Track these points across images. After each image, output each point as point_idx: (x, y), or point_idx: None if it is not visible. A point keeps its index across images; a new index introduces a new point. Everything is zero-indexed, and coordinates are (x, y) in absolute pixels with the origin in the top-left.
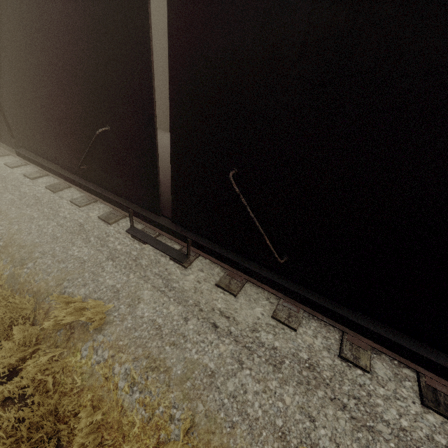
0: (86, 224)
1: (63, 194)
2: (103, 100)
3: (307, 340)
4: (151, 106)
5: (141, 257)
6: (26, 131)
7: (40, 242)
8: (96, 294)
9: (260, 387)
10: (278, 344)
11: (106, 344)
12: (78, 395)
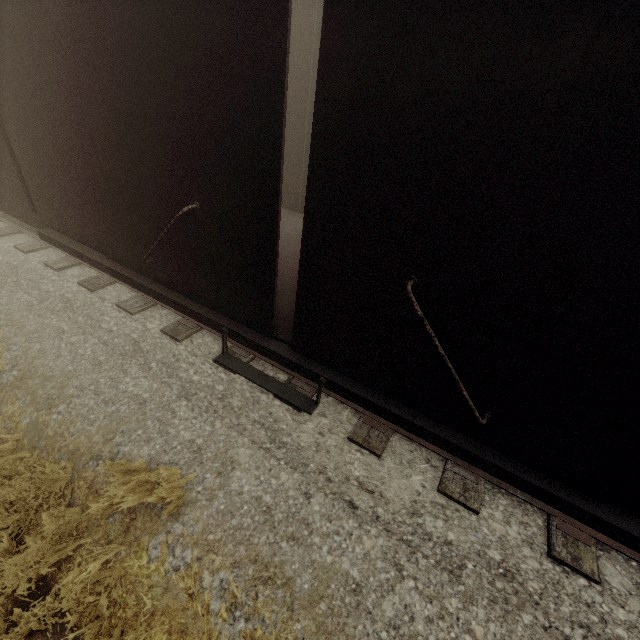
0: (143, 341)
1: (105, 294)
2: (192, 163)
3: (497, 529)
4: (275, 176)
5: (230, 395)
6: (56, 204)
7: (76, 371)
8: (167, 455)
9: (434, 609)
10: (454, 537)
11: (187, 538)
12: (146, 623)
